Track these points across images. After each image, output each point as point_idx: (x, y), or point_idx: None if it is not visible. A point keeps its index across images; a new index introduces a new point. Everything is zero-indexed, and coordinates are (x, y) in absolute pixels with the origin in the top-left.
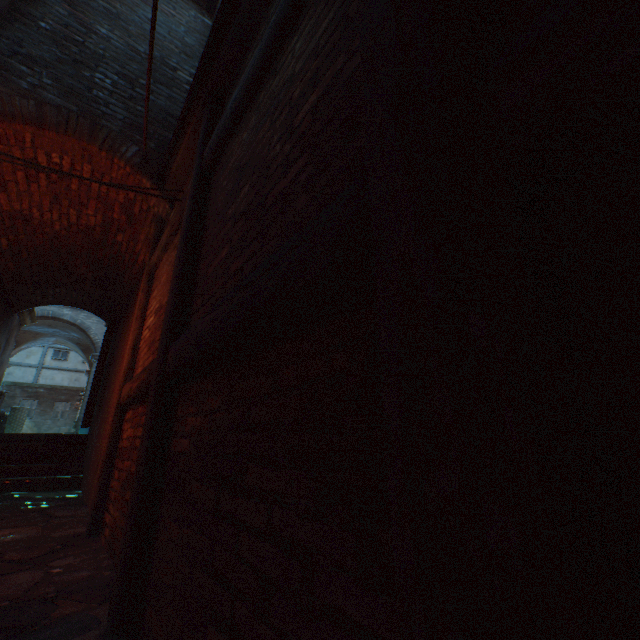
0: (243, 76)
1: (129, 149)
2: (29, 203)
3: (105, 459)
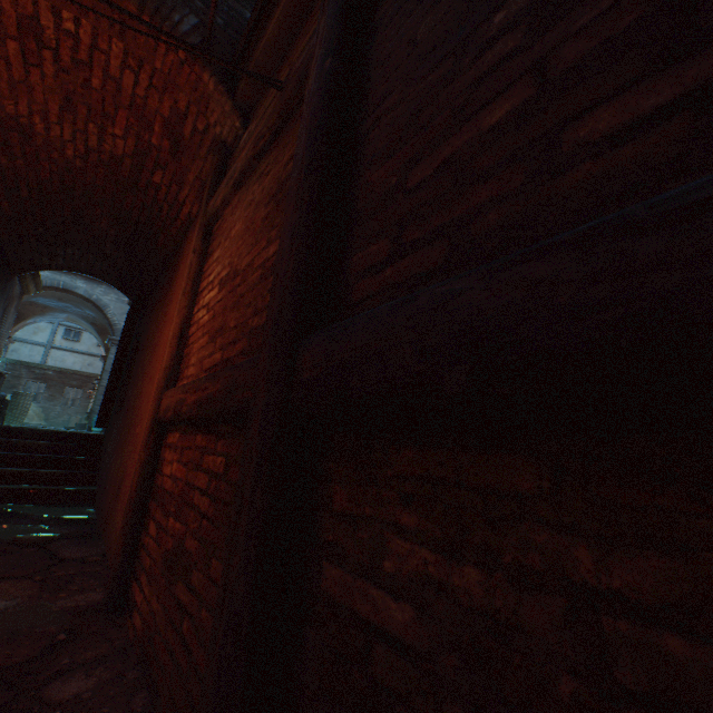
0: None
1: (184, 19)
2: (28, 105)
3: (134, 499)
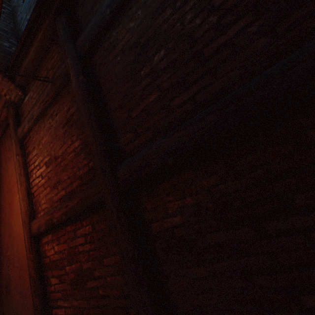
0: None
1: None
2: None
3: (35, 277)
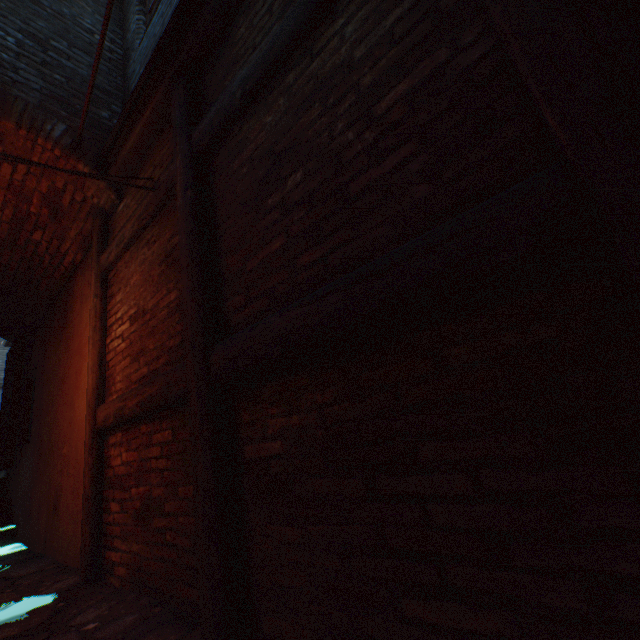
0: (256, 53)
1: (55, 127)
2: None
3: (91, 494)
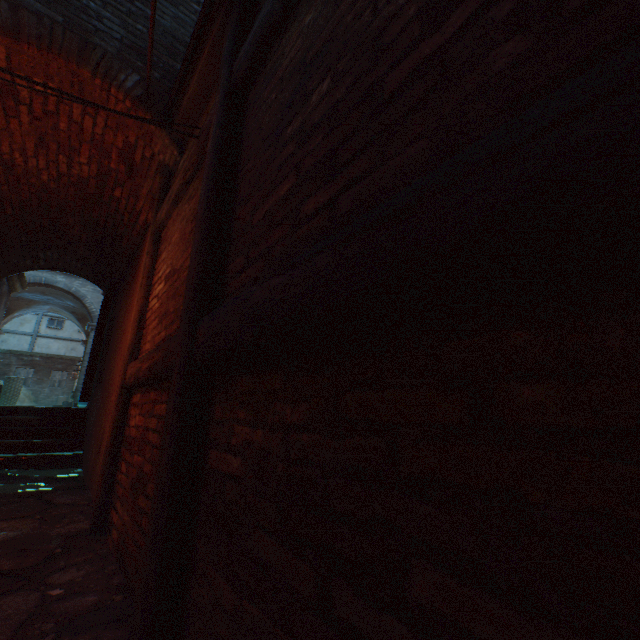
0: None
1: (128, 77)
2: (9, 145)
3: (109, 448)
